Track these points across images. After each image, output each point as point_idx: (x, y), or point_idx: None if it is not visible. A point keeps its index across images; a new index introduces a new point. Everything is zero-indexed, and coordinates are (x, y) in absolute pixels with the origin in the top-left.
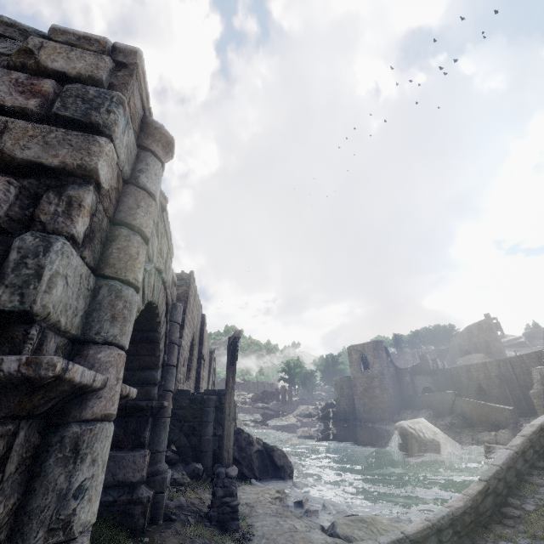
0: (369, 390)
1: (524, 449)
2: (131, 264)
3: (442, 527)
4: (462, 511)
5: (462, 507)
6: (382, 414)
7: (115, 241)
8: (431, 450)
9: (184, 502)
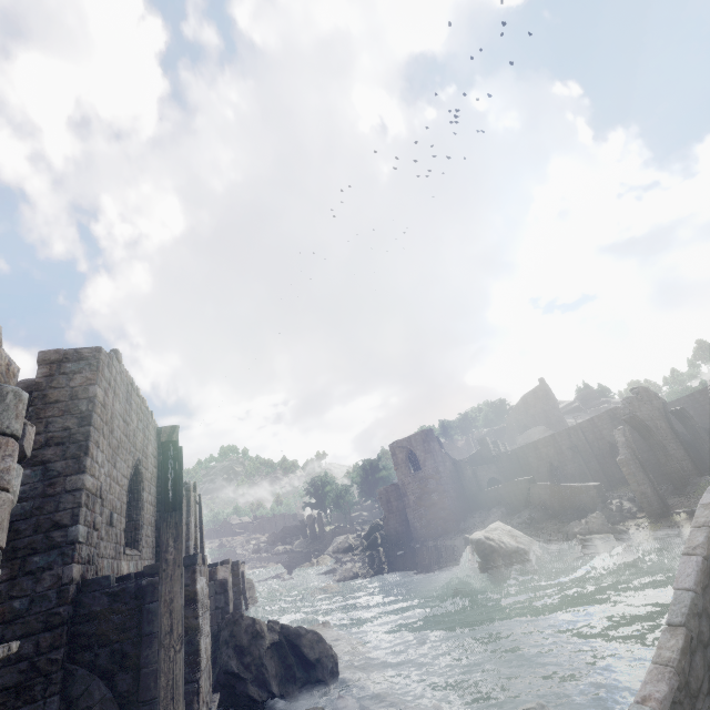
0: (424, 497)
1: None
2: None
3: None
4: (670, 702)
5: (668, 693)
6: (445, 525)
7: None
8: (518, 561)
9: None
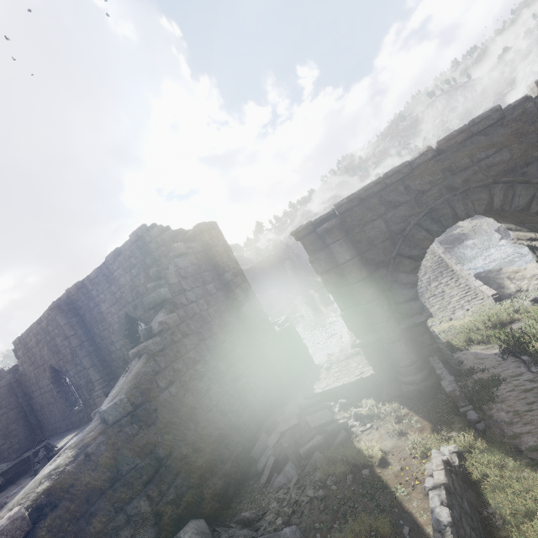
0: None
1: None
2: None
3: None
4: None
5: None
6: None
7: None
8: None
9: None
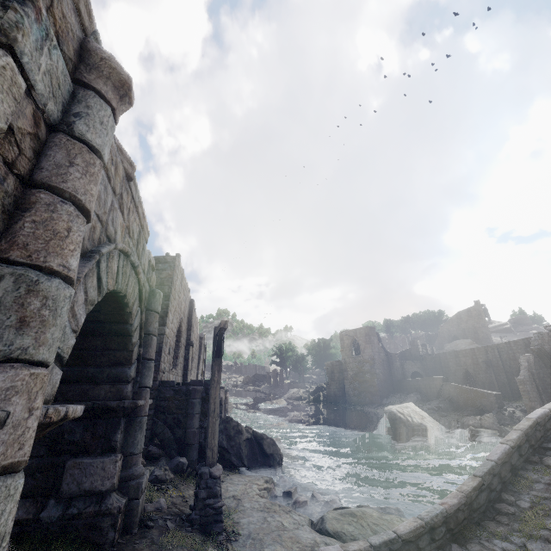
0: (359, 375)
1: (519, 443)
2: (55, 245)
3: (435, 525)
4: (456, 508)
5: (456, 504)
6: (372, 398)
7: (29, 211)
8: (418, 433)
9: (163, 504)
